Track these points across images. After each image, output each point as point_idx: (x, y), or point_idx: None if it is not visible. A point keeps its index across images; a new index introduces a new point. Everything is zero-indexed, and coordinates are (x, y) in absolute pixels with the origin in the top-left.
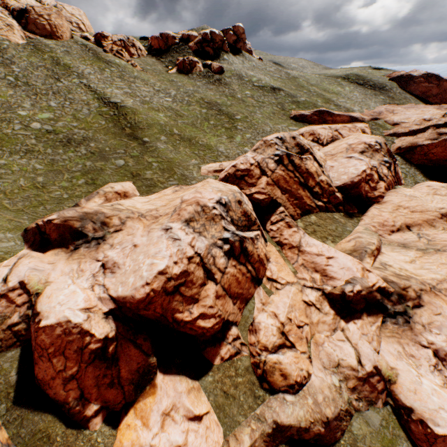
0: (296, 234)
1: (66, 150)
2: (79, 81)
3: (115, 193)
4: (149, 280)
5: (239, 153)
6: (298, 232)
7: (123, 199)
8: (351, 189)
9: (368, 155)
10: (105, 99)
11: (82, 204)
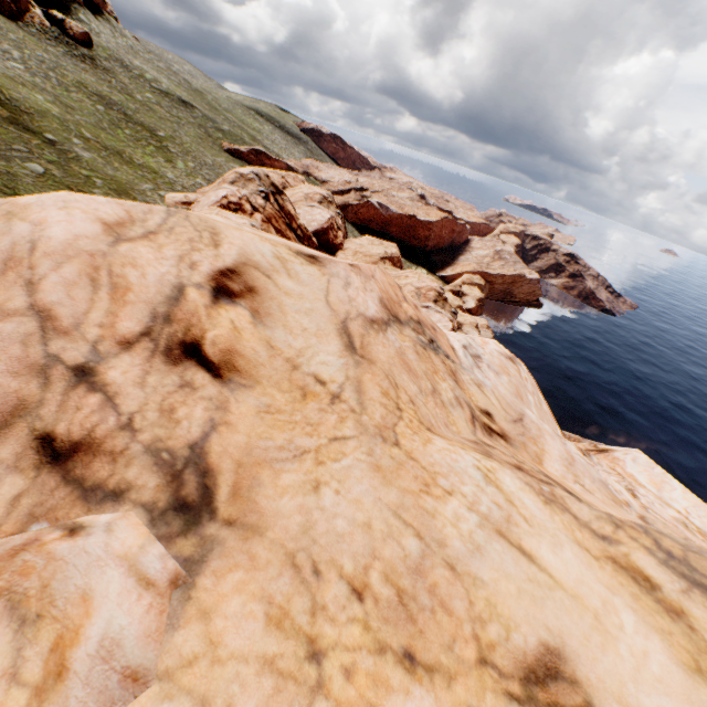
0: None
1: None
2: None
3: None
4: None
5: (195, 185)
6: None
7: None
8: (322, 236)
9: (326, 206)
10: None
11: None
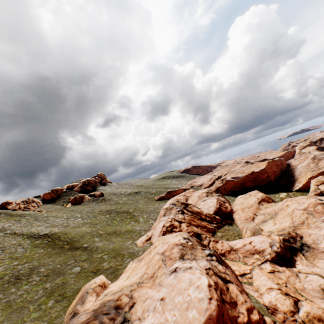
0: (224, 243)
1: (19, 286)
2: (3, 233)
3: (99, 286)
4: (208, 295)
5: (149, 225)
6: (223, 241)
7: (104, 290)
8: (219, 212)
9: (210, 196)
10: (35, 235)
11: (80, 309)
